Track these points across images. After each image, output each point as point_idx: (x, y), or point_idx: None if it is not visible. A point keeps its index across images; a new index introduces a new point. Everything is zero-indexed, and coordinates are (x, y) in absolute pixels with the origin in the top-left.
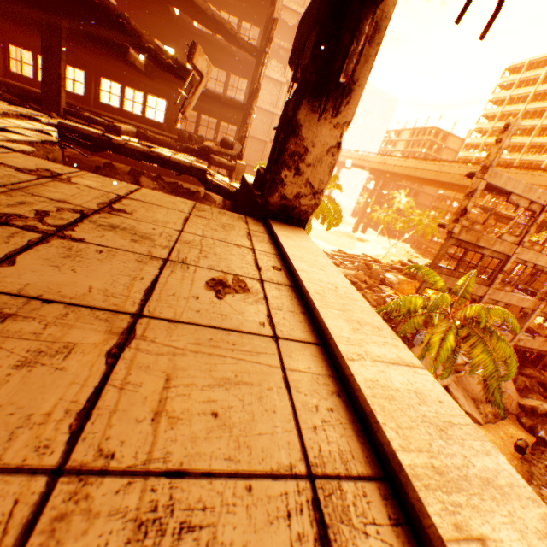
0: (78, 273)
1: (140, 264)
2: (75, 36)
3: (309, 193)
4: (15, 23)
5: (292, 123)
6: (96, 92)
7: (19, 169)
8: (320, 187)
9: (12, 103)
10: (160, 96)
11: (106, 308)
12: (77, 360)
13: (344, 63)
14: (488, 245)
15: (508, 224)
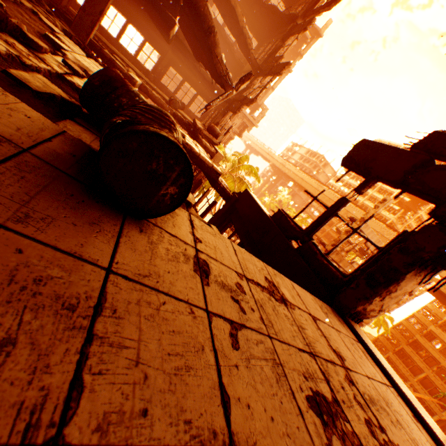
0: None
1: None
2: None
3: (377, 309)
4: None
5: (400, 275)
6: None
7: (271, 293)
8: (385, 308)
9: (84, 50)
10: (157, 48)
11: None
12: None
13: None
14: (343, 266)
15: (348, 246)
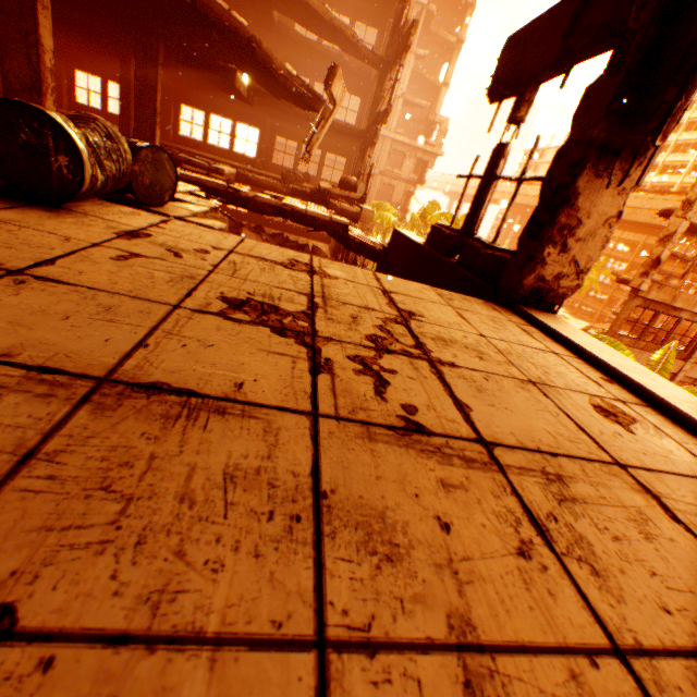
0: (513, 412)
1: (527, 392)
2: (165, 58)
3: (572, 273)
4: (89, 45)
5: (567, 191)
6: (175, 123)
7: (282, 265)
8: (587, 265)
9: None
10: (252, 123)
11: (592, 459)
12: (664, 527)
13: (662, 123)
14: (687, 306)
15: None
